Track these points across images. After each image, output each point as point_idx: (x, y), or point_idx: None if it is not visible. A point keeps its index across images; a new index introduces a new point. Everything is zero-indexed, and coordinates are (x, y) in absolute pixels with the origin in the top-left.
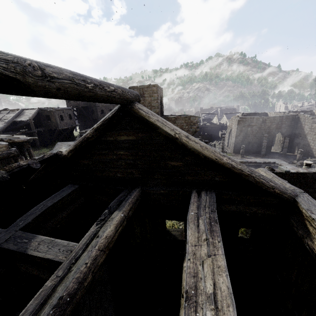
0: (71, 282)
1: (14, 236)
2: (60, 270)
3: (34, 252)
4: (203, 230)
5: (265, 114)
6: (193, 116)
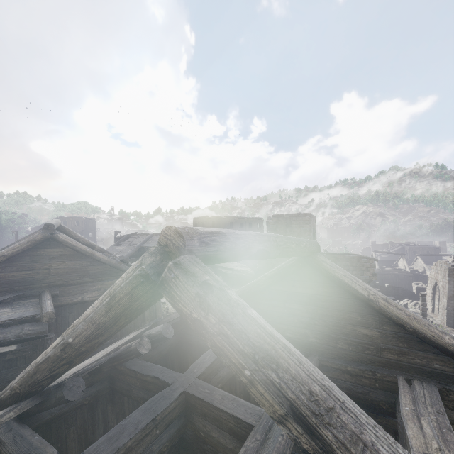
0: (274, 450)
1: (195, 383)
2: (257, 433)
3: (221, 405)
4: (431, 436)
5: None
6: (365, 258)
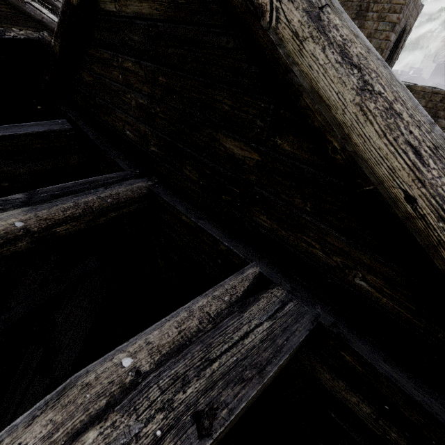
0: None
1: None
2: None
3: None
4: None
5: None
6: None
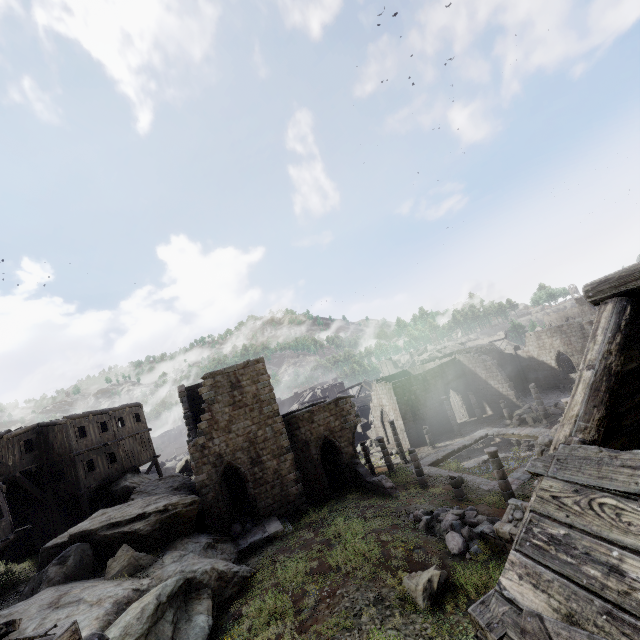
0: None
1: None
2: None
3: None
4: None
5: (406, 373)
6: (342, 398)
